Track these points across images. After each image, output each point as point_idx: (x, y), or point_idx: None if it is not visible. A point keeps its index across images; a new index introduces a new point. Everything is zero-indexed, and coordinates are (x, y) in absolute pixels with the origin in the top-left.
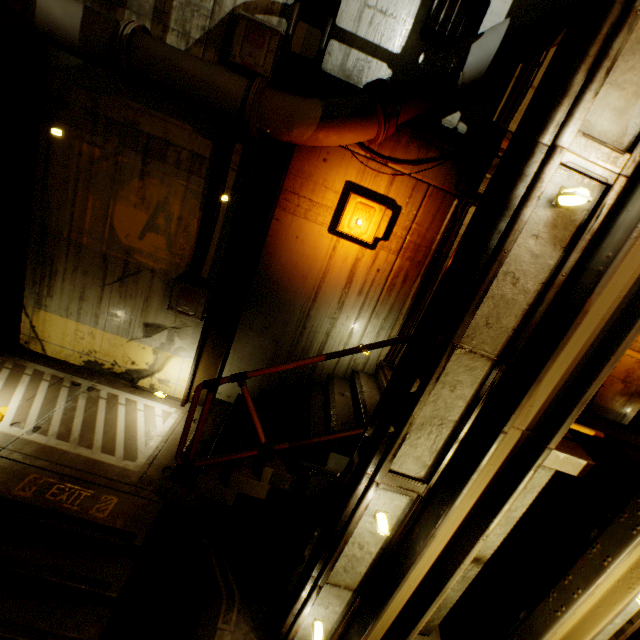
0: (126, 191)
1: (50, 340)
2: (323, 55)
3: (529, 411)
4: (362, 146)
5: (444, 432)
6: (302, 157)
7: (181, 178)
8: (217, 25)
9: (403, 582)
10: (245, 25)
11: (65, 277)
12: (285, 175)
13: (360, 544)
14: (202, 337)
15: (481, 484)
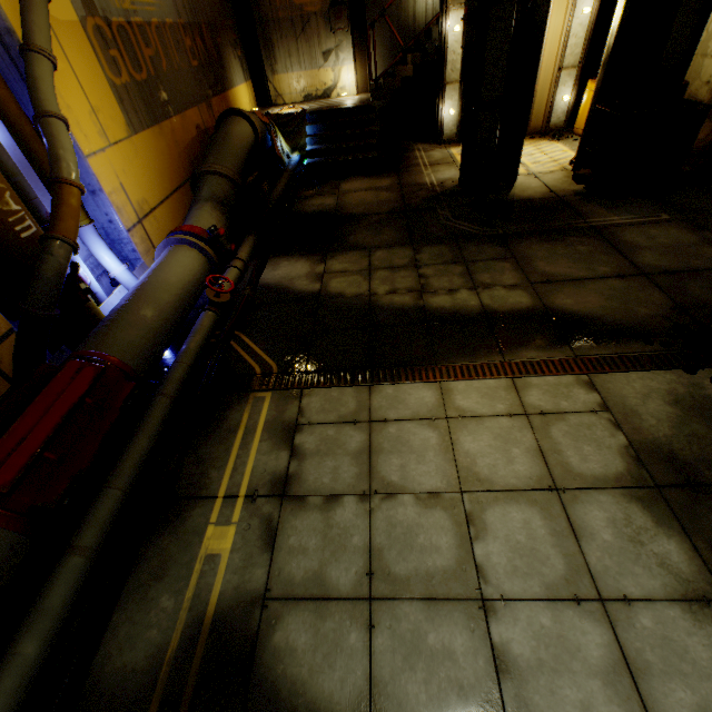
0: None
1: (285, 93)
2: None
3: None
4: None
5: None
6: None
7: None
8: None
9: None
10: None
11: (279, 47)
12: None
13: (453, 52)
14: (352, 41)
15: None
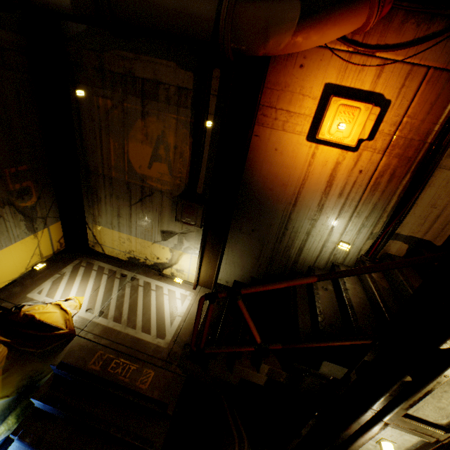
0: (133, 131)
1: (105, 244)
2: None
3: None
4: (344, 40)
5: None
6: (277, 68)
7: (172, 112)
8: None
9: None
10: None
11: (106, 202)
12: (261, 91)
13: None
14: (202, 241)
15: None
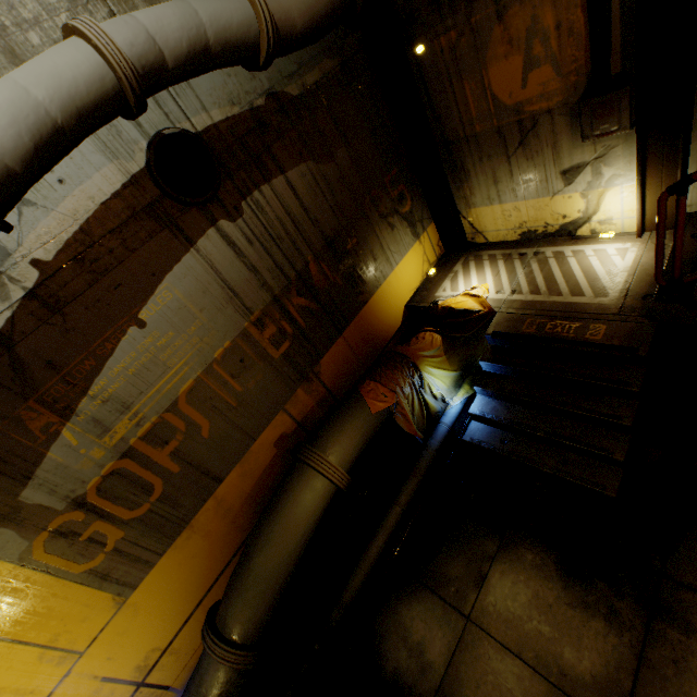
0: (490, 50)
1: (486, 230)
2: None
3: None
4: None
5: None
6: None
7: None
8: None
9: None
10: None
11: (475, 172)
12: None
13: None
14: (638, 149)
15: None
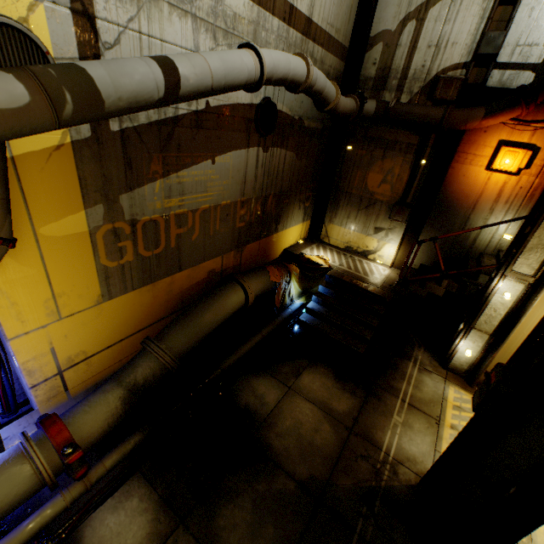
0: (374, 167)
1: (332, 237)
2: (487, 80)
3: None
4: (511, 119)
5: None
6: (470, 133)
7: (401, 156)
8: (426, 83)
9: (518, 324)
10: (442, 81)
11: (342, 208)
12: (459, 144)
13: (494, 309)
14: (404, 232)
15: None
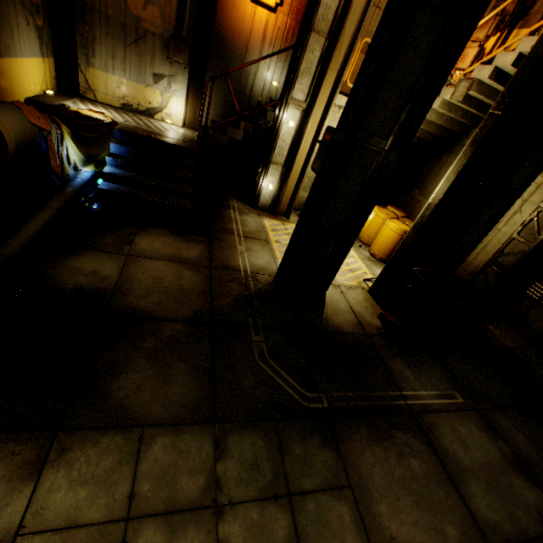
0: None
1: (98, 90)
2: None
3: (339, 61)
4: None
5: (311, 76)
6: None
7: None
8: None
9: (300, 148)
10: None
11: (101, 42)
12: None
13: (284, 140)
14: (189, 79)
15: (325, 100)
